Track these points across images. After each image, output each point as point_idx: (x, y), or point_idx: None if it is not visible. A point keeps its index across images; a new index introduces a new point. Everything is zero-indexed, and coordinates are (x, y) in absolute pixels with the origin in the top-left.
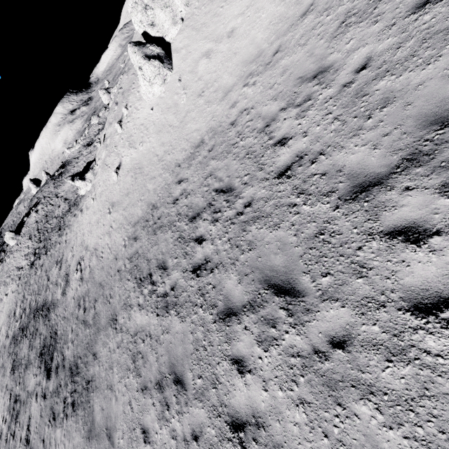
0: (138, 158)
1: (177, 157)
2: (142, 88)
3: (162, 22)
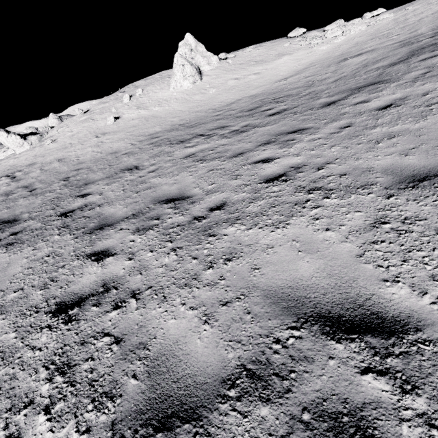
0: (150, 113)
1: (210, 107)
2: (177, 76)
3: (200, 61)
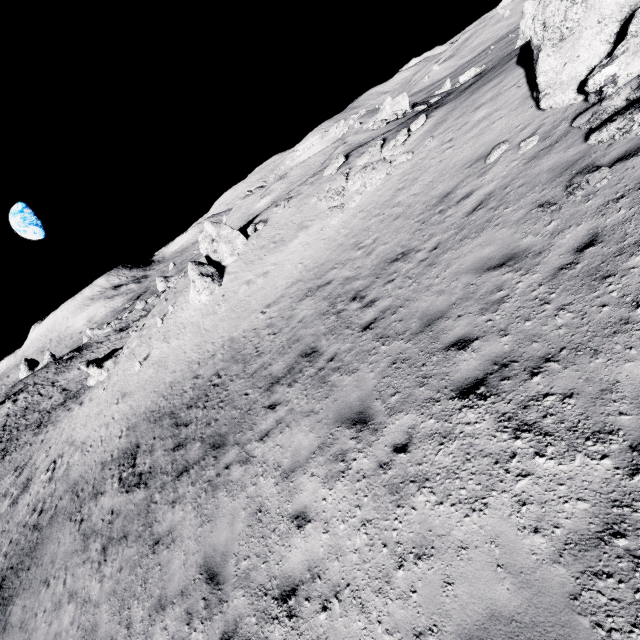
0: (167, 353)
1: (201, 356)
2: (191, 295)
3: (223, 252)
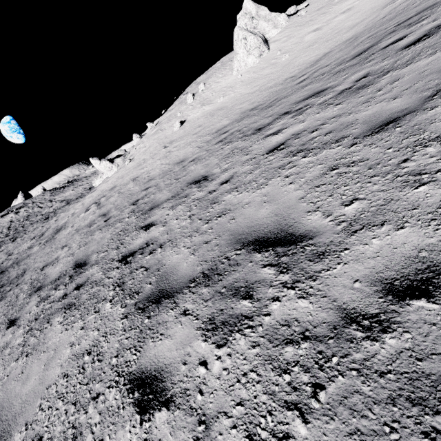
0: (215, 107)
1: (287, 76)
2: (240, 54)
3: (264, 27)
